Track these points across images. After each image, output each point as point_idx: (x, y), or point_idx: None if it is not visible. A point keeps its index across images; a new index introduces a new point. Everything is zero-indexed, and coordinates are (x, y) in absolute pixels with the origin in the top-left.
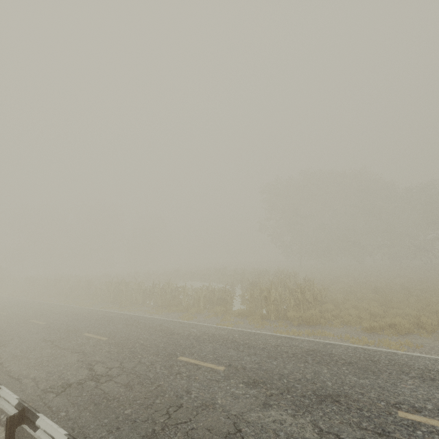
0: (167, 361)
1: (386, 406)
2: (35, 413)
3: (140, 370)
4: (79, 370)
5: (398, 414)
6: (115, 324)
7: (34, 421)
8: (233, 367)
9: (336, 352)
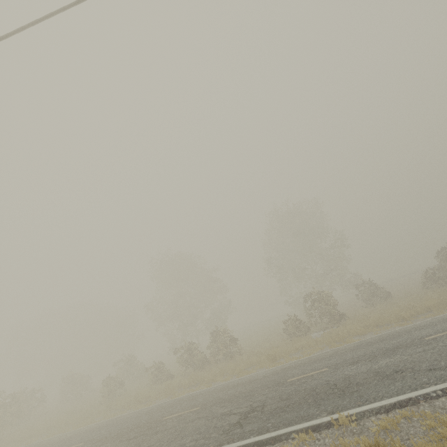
0: None
1: None
2: None
3: None
4: None
5: None
6: None
7: None
8: None
9: None
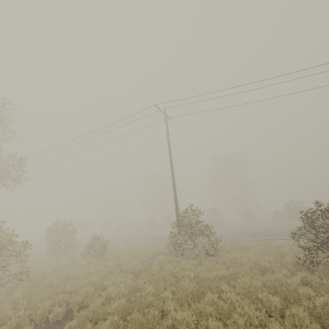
0: None
1: None
2: None
3: None
4: None
5: None
6: None
7: None
8: None
9: None
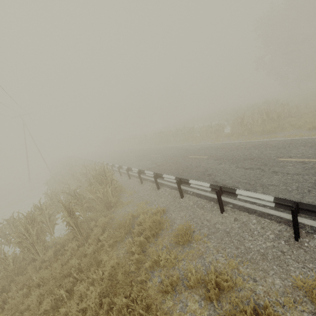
0: (184, 158)
1: (275, 158)
2: (143, 171)
3: (173, 162)
4: (152, 165)
5: (278, 159)
6: (162, 150)
7: (144, 172)
8: (211, 156)
9: (271, 143)
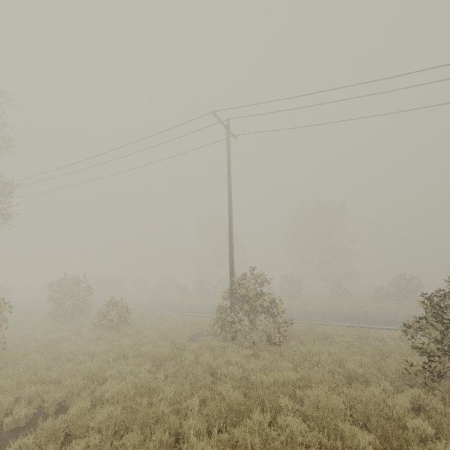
0: None
1: None
2: None
3: None
4: None
5: None
6: None
7: None
8: None
9: None
